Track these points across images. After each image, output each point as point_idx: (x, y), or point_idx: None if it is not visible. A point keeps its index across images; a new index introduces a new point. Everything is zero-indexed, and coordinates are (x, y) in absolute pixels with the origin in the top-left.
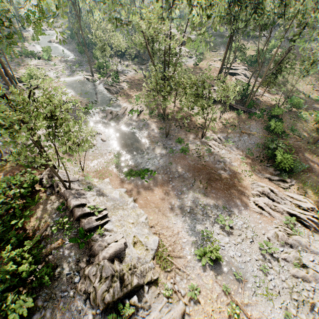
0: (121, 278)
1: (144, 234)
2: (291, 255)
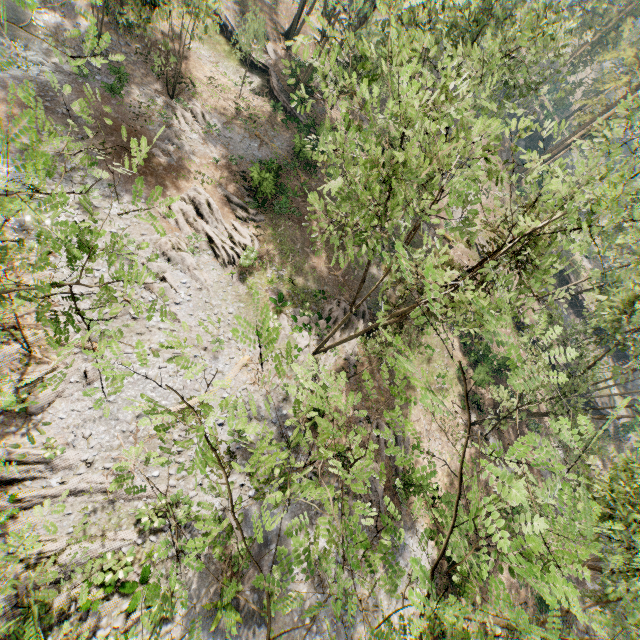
0: None
1: None
2: (156, 265)
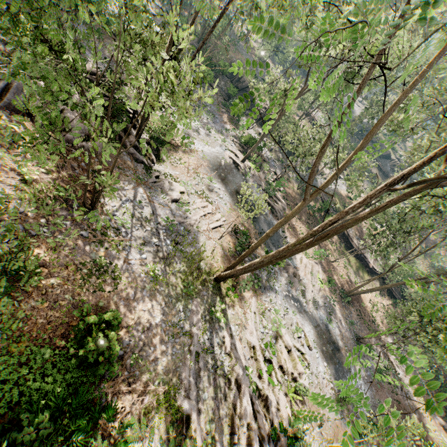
0: None
1: None
2: None
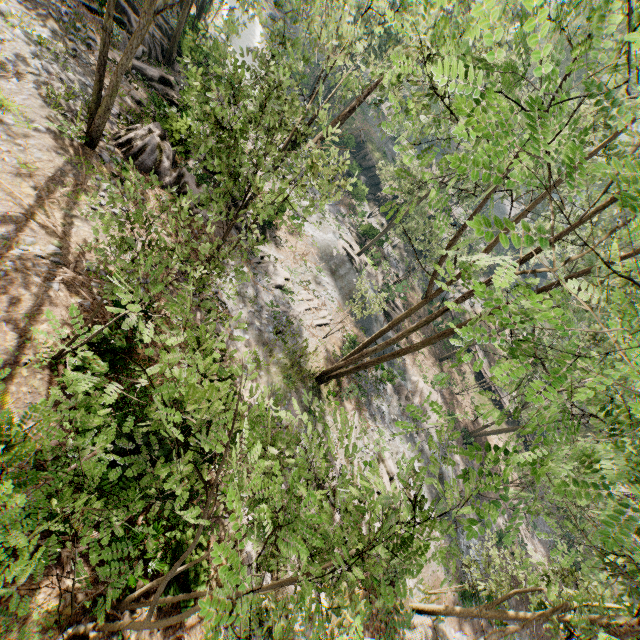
0: None
1: None
2: None
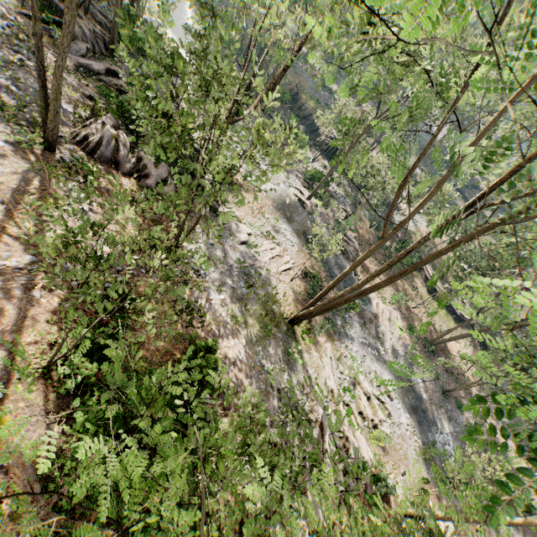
0: None
1: None
2: None
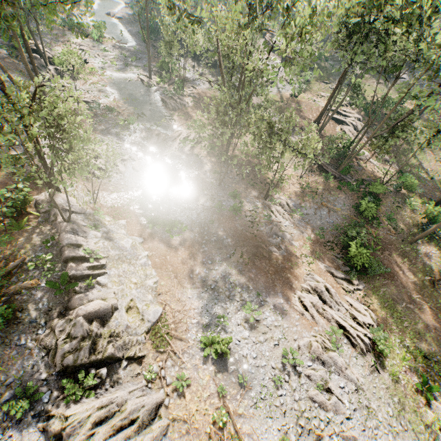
0: (95, 343)
1: (146, 300)
2: (318, 374)
